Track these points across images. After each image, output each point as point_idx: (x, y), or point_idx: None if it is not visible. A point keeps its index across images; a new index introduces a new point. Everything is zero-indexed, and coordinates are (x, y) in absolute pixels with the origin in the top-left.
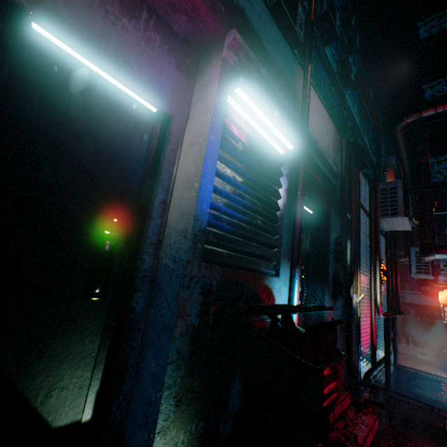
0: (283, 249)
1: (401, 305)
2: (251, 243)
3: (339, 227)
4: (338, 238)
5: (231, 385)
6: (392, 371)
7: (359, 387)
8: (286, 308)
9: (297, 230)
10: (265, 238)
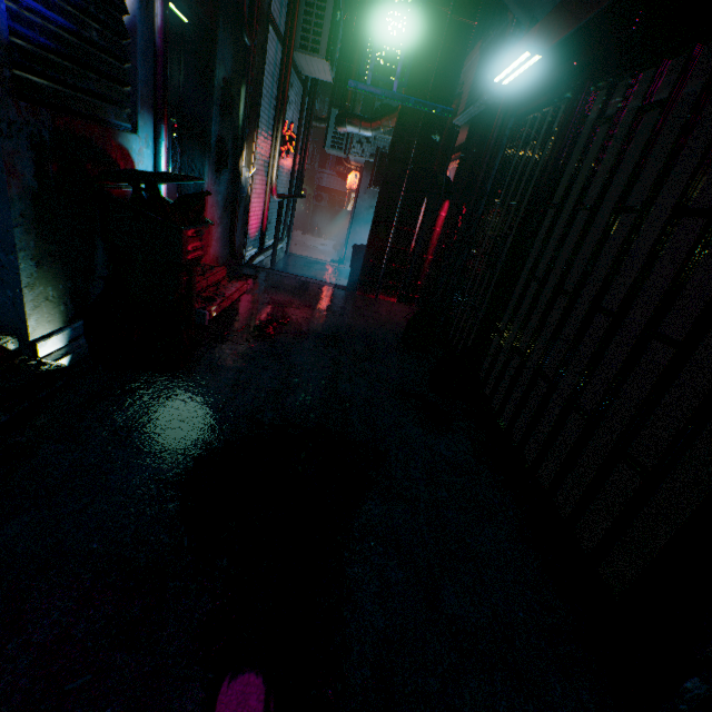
0: (142, 92)
1: (317, 190)
2: (86, 73)
3: (232, 60)
4: (228, 81)
5: (95, 255)
6: (283, 258)
7: (241, 268)
8: (150, 175)
9: (160, 62)
10: (110, 67)
